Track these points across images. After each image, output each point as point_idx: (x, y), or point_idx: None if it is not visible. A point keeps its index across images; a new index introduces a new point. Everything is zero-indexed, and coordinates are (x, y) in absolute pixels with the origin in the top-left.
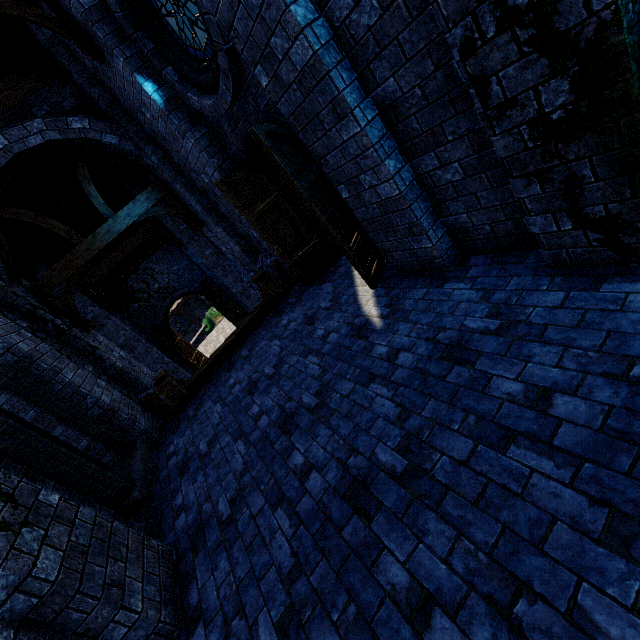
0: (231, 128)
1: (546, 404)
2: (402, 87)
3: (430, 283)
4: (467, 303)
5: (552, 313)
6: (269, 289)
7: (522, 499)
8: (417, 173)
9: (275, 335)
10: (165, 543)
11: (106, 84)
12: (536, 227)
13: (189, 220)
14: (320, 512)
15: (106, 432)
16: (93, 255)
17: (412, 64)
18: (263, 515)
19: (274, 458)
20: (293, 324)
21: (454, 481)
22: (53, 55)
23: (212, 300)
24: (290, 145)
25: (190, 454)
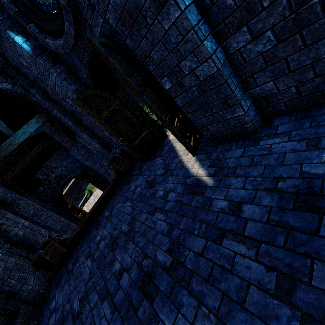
0: (80, 61)
1: None
2: None
3: (244, 143)
4: (294, 152)
5: None
6: (119, 167)
7: None
8: (228, 53)
9: (127, 198)
10: None
11: None
12: None
13: (66, 132)
14: None
15: None
16: None
17: None
18: None
19: None
20: (139, 189)
21: None
22: None
23: (88, 179)
24: (121, 56)
25: (66, 313)
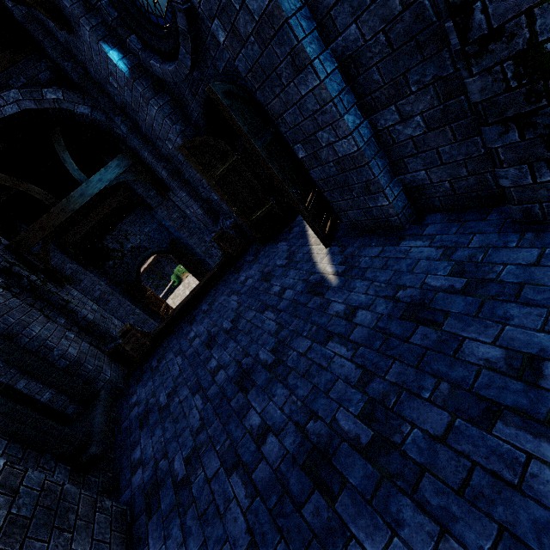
0: (192, 94)
1: (535, 374)
2: (364, 34)
3: (385, 241)
4: (427, 261)
5: (527, 271)
6: (228, 248)
7: (521, 493)
8: (375, 129)
9: (233, 291)
10: (121, 500)
11: (78, 58)
12: (507, 180)
13: (156, 185)
14: (278, 483)
15: (69, 384)
16: (67, 216)
17: (377, 5)
18: (218, 480)
19: (230, 416)
20: (250, 280)
21: (430, 461)
22: (29, 30)
23: (179, 258)
24: (248, 106)
25: (150, 406)
